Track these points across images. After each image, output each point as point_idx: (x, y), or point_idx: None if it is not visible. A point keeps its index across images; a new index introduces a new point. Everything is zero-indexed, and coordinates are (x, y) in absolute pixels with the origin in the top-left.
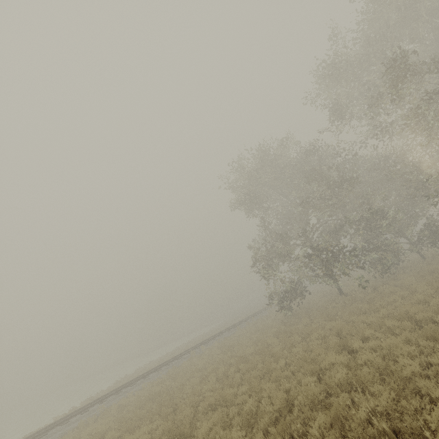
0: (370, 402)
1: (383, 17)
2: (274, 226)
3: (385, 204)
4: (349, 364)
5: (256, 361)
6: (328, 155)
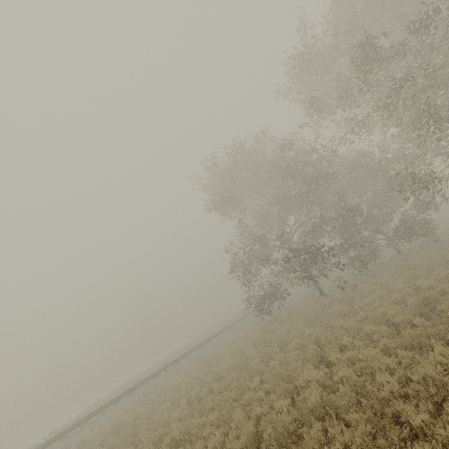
0: (345, 435)
1: (352, 3)
2: (254, 228)
3: (362, 201)
4: (324, 382)
5: (231, 378)
6: (305, 151)
